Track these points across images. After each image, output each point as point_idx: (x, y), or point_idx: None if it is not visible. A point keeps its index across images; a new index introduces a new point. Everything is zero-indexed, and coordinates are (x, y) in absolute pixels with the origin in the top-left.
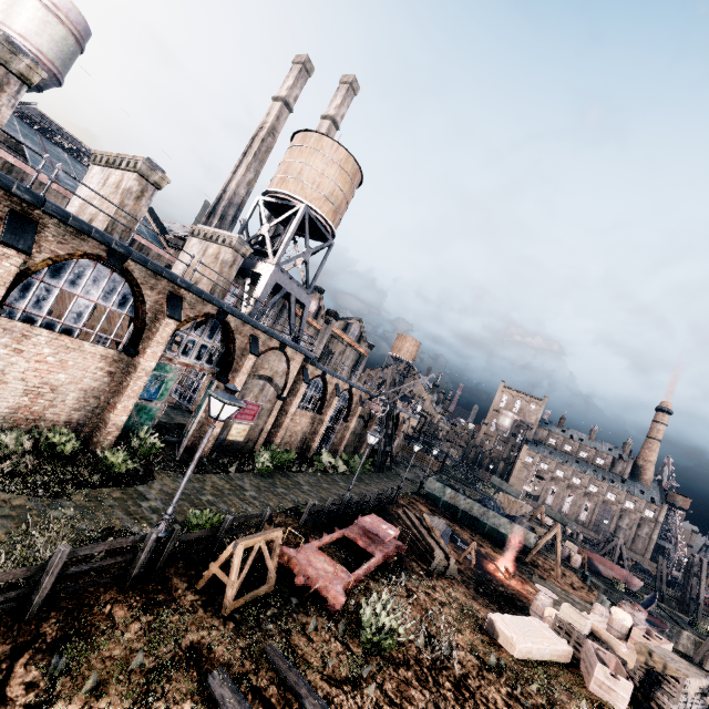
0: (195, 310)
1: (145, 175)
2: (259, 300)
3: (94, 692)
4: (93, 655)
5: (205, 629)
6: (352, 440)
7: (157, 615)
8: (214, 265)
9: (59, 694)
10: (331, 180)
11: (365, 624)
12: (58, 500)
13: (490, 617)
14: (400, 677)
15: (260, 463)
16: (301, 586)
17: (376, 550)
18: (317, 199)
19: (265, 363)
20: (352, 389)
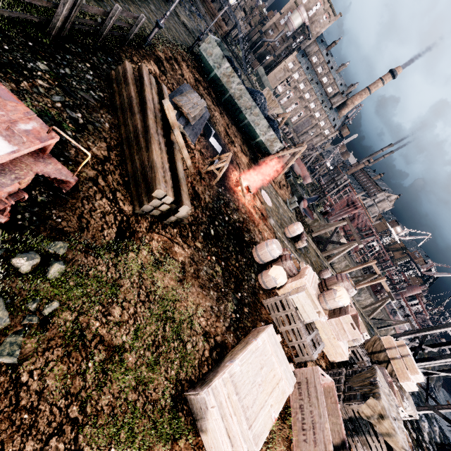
0: None
1: None
2: None
3: None
4: None
5: None
6: None
7: None
8: None
9: None
10: None
11: None
12: None
13: (204, 399)
14: None
15: None
16: None
17: None
18: None
19: None
20: None
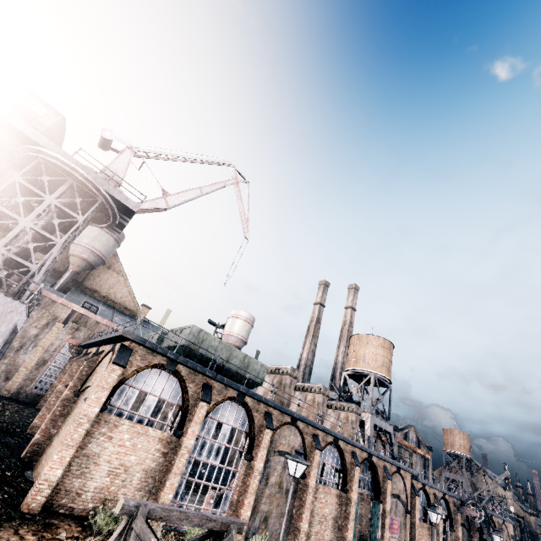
0: (360, 457)
1: (324, 393)
2: (370, 438)
3: None
4: None
5: None
6: None
7: None
8: (347, 424)
9: None
10: (381, 355)
11: None
12: None
13: None
14: None
15: None
16: None
17: None
18: (377, 368)
19: (393, 484)
20: (445, 496)
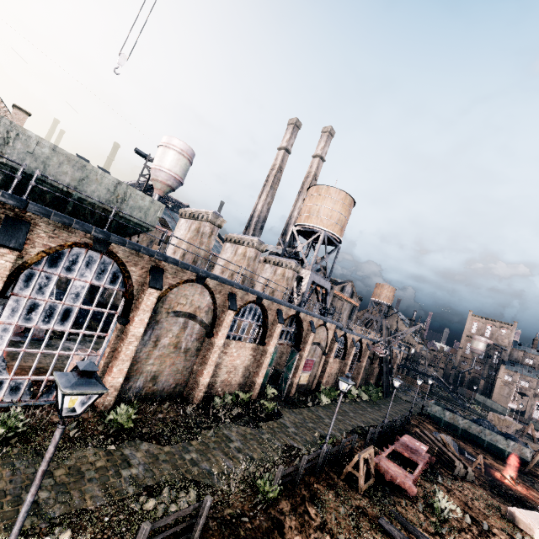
0: (286, 315)
1: (257, 248)
2: (305, 294)
3: (336, 521)
4: (325, 506)
5: (357, 499)
6: (363, 374)
7: (335, 490)
8: (282, 280)
9: (325, 519)
10: (338, 212)
11: (434, 504)
12: (259, 429)
13: (509, 509)
14: (463, 537)
15: (322, 399)
16: (386, 481)
17: (417, 459)
18: (330, 225)
19: (316, 335)
20: (362, 339)
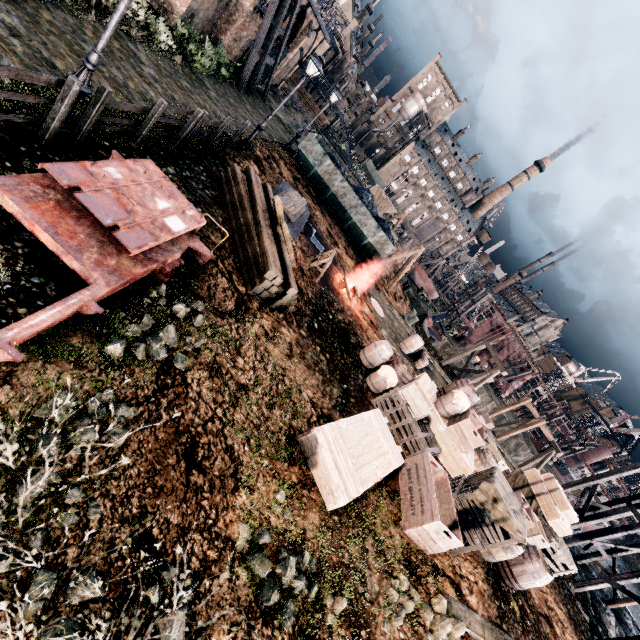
0: None
1: None
2: None
3: None
4: None
5: None
6: (211, 7)
7: None
8: None
9: None
10: None
11: None
12: None
13: (315, 435)
14: None
15: None
16: None
17: (95, 268)
18: None
19: None
20: None
